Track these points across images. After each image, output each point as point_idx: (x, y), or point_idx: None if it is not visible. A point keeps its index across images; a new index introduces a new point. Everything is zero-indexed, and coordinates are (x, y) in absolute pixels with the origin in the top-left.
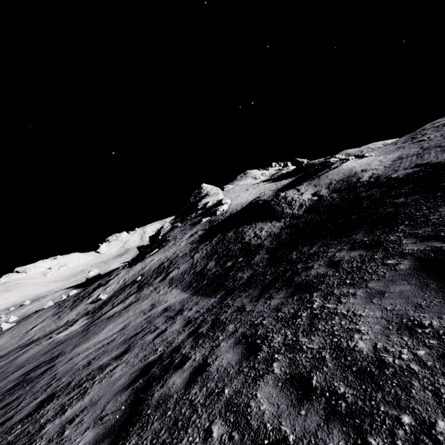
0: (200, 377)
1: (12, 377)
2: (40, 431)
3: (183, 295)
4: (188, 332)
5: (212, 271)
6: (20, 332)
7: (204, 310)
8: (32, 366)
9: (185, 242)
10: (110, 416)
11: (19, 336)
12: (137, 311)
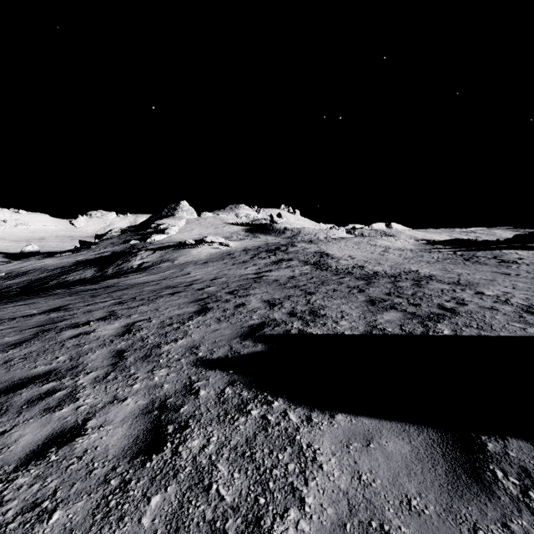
0: None
1: None
2: None
3: None
4: None
5: (4, 290)
6: None
7: None
8: None
9: (84, 257)
10: None
11: None
12: None
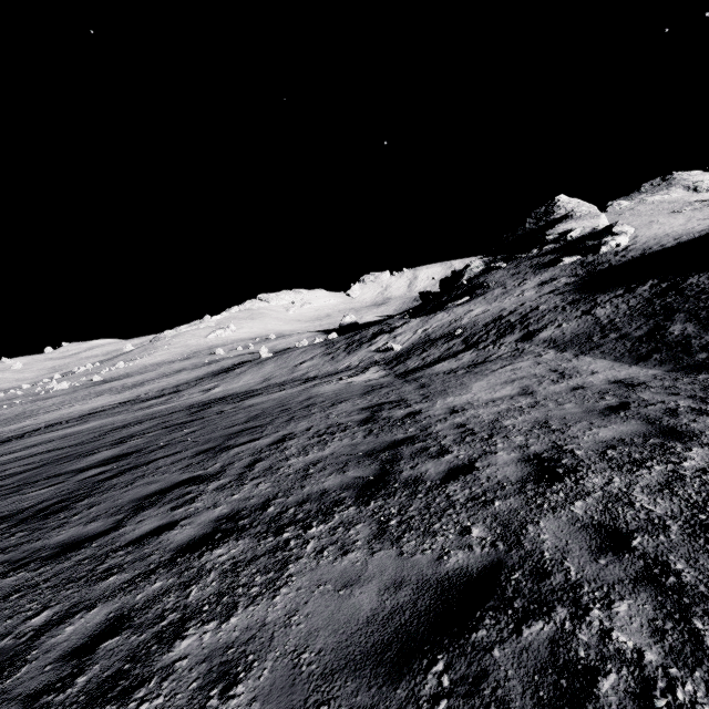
0: None
1: (342, 408)
2: None
3: (636, 368)
4: None
5: (706, 339)
6: (287, 364)
7: None
8: (365, 403)
9: (535, 291)
10: None
11: (288, 368)
12: (521, 373)
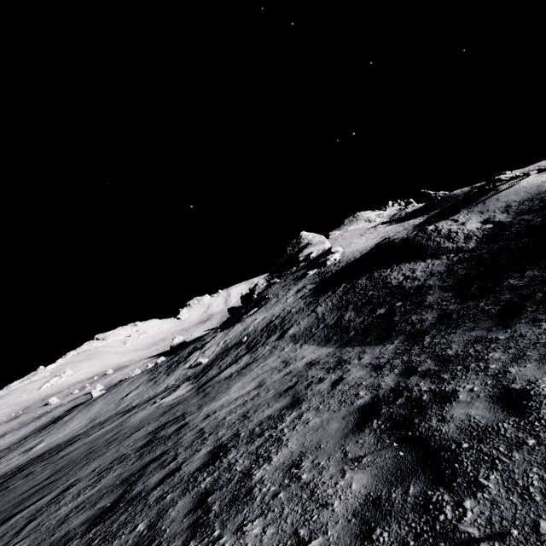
0: (532, 402)
1: (135, 436)
2: (250, 477)
3: (324, 349)
4: (394, 374)
5: (356, 321)
6: (114, 399)
7: (391, 354)
8: (155, 426)
9: (293, 298)
10: (372, 457)
11: (115, 402)
12: (265, 368)
